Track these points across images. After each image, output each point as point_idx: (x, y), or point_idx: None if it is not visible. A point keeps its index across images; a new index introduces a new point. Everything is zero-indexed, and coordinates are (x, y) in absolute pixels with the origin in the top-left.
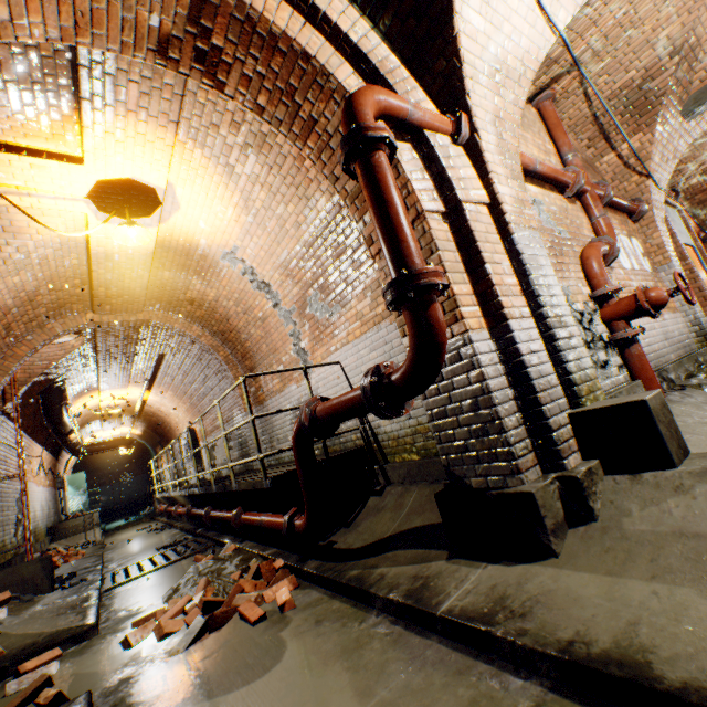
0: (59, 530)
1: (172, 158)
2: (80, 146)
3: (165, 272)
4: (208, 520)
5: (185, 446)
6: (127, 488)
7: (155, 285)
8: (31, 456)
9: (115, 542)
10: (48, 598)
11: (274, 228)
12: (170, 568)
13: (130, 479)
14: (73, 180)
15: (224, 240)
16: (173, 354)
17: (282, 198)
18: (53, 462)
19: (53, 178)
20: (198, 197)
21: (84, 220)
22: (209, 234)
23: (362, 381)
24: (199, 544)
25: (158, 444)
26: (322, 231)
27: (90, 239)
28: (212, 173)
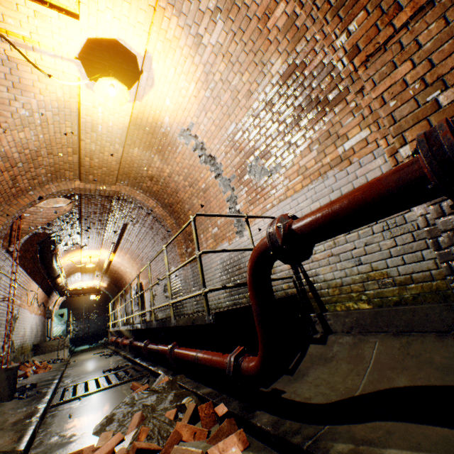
0: (40, 347)
1: (152, 27)
2: (77, 0)
3: (134, 149)
4: (145, 352)
5: (133, 295)
6: (93, 324)
7: (126, 162)
8: (28, 290)
9: (76, 361)
10: (3, 407)
11: (227, 100)
12: (109, 391)
13: (96, 318)
14: (69, 37)
15: (183, 117)
16: (133, 223)
17: (239, 67)
18: (46, 298)
19: (53, 32)
20: (168, 72)
21: (77, 88)
22: (172, 112)
23: (422, 141)
24: (136, 371)
25: (116, 294)
26: (271, 96)
27: (80, 106)
28: (182, 46)
